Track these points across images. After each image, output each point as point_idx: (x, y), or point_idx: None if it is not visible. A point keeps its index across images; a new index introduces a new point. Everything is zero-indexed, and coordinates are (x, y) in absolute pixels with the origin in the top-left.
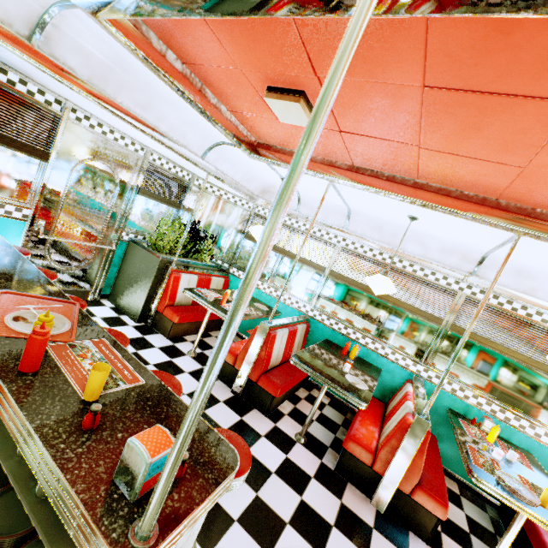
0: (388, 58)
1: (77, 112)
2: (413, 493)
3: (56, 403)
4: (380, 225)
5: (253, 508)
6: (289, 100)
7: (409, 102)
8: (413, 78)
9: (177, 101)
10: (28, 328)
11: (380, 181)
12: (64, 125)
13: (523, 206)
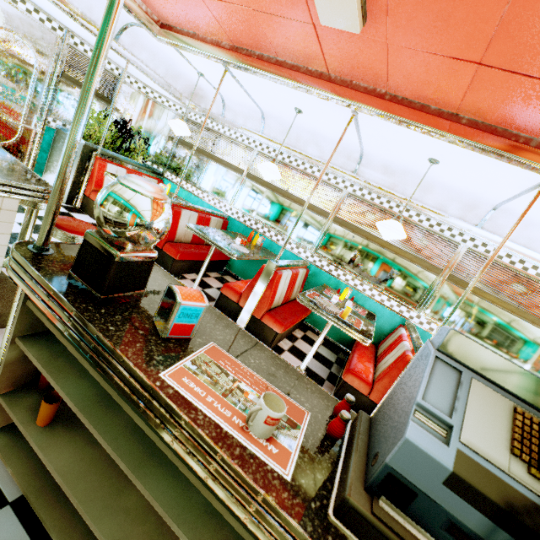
0: None
1: None
2: (262, 318)
3: None
4: (287, 128)
5: None
6: None
7: None
8: None
9: None
10: None
11: (251, 59)
12: None
13: (345, 79)
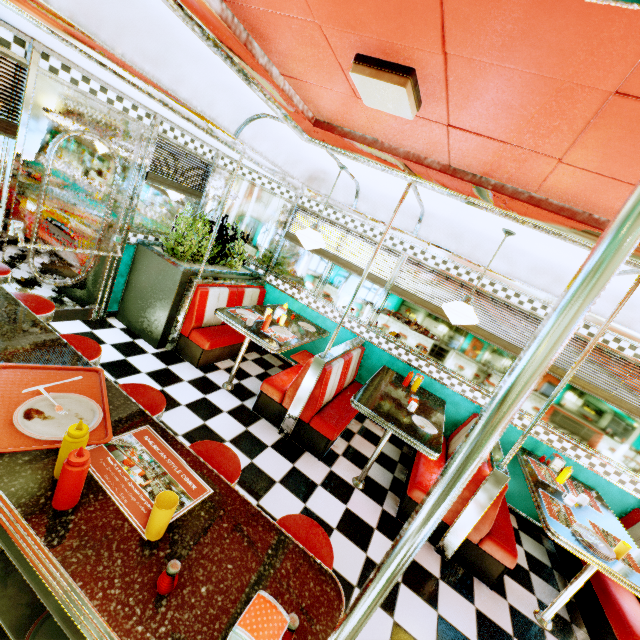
0: (578, 46)
1: (50, 59)
2: (481, 543)
3: (115, 555)
4: (460, 233)
5: None
6: (390, 81)
7: (577, 107)
8: (604, 79)
9: (205, 54)
10: (48, 428)
11: (484, 191)
12: (33, 80)
13: None
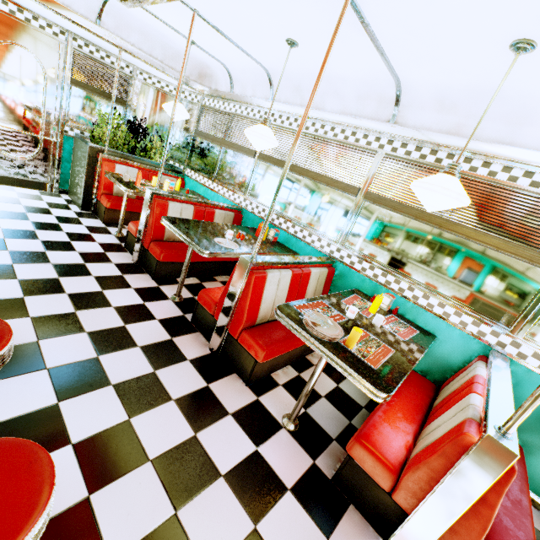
0: None
1: None
2: (239, 337)
3: None
4: (298, 83)
5: (59, 316)
6: None
7: None
8: None
9: None
10: None
11: None
12: None
13: None
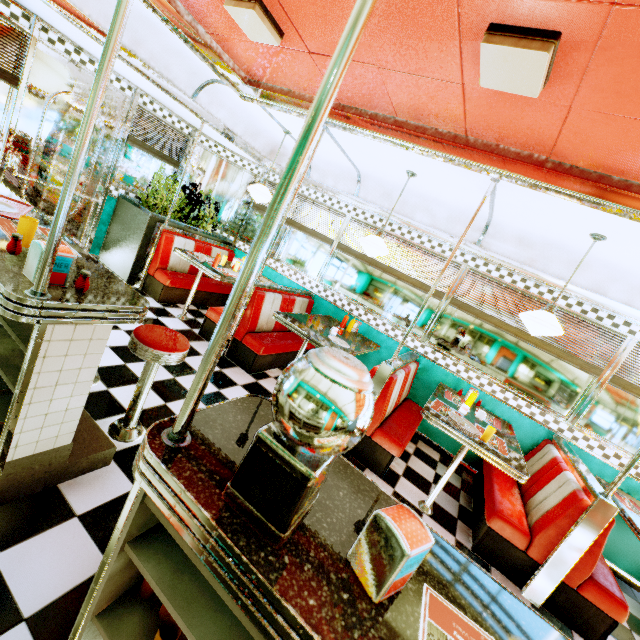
0: None
1: (49, 32)
2: (373, 435)
3: None
4: (390, 191)
5: None
6: (246, 7)
7: (345, 4)
8: None
9: (153, 19)
10: None
11: (362, 119)
12: (35, 46)
13: (489, 143)
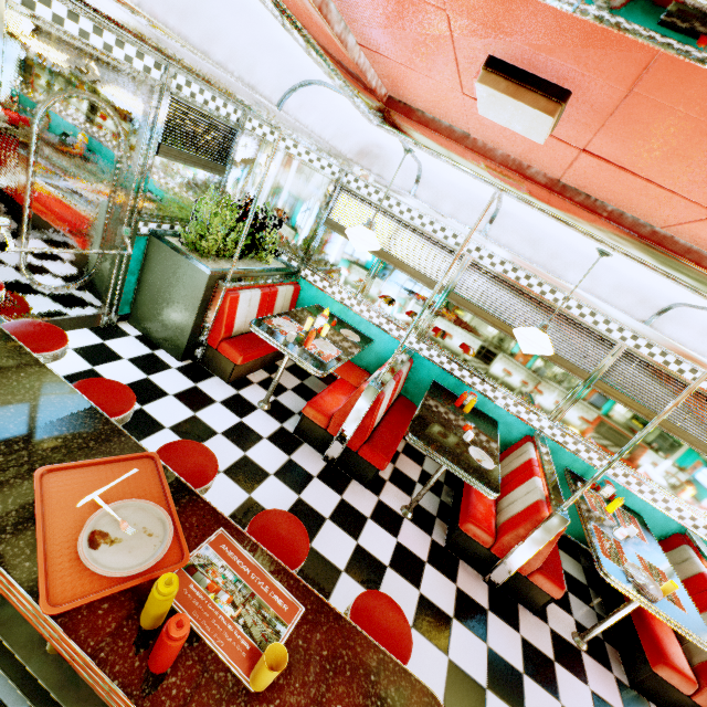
0: None
1: None
2: (530, 576)
3: None
4: (539, 238)
5: None
6: (534, 105)
7: None
8: None
9: (254, 5)
10: (119, 557)
11: (598, 219)
12: (2, 20)
13: None
